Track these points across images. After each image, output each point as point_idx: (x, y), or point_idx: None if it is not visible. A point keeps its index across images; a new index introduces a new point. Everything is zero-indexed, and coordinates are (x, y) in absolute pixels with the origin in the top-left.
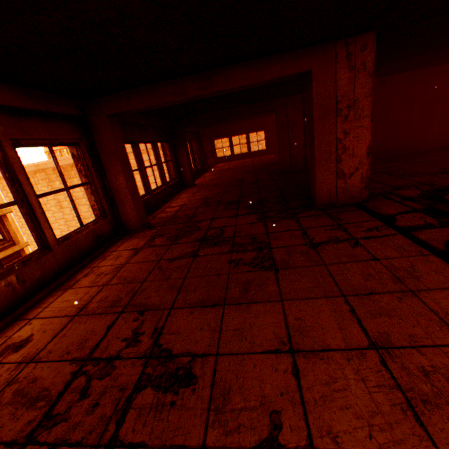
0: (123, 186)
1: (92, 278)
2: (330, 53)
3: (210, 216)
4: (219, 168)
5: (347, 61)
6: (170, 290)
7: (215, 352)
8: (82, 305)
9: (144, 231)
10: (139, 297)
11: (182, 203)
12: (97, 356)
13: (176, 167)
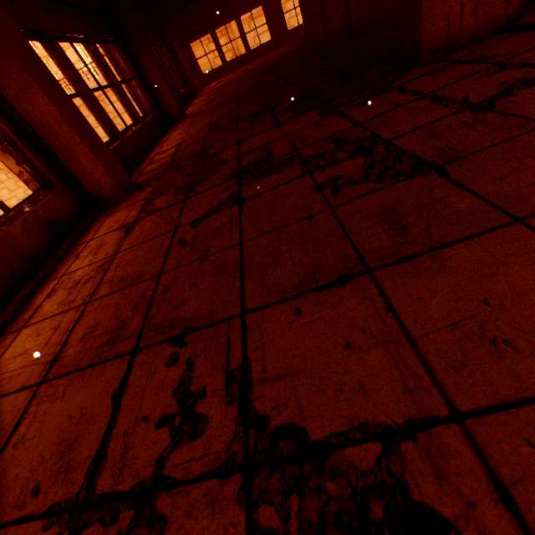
0: (53, 119)
1: (62, 296)
2: None
3: (232, 141)
4: (212, 89)
5: None
6: (221, 277)
7: (446, 412)
8: (51, 356)
9: (132, 197)
10: (162, 308)
11: (178, 143)
12: (107, 492)
13: (146, 90)
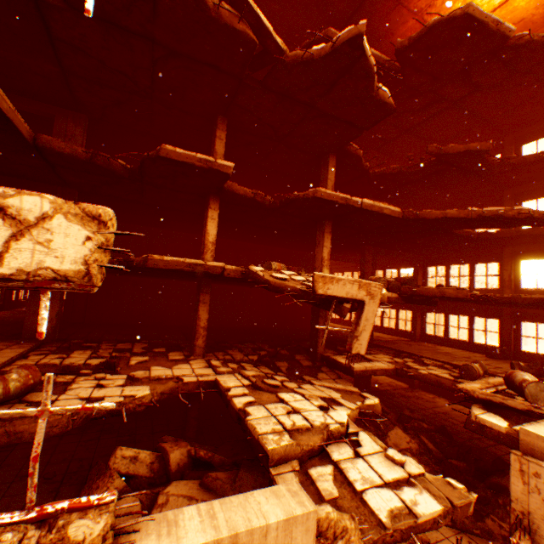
0: None
1: None
2: (67, 114)
3: None
4: None
5: (75, 120)
6: None
7: None
8: None
9: None
10: None
11: None
12: None
13: None
